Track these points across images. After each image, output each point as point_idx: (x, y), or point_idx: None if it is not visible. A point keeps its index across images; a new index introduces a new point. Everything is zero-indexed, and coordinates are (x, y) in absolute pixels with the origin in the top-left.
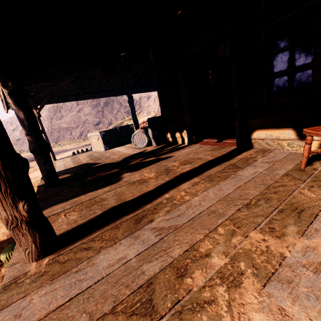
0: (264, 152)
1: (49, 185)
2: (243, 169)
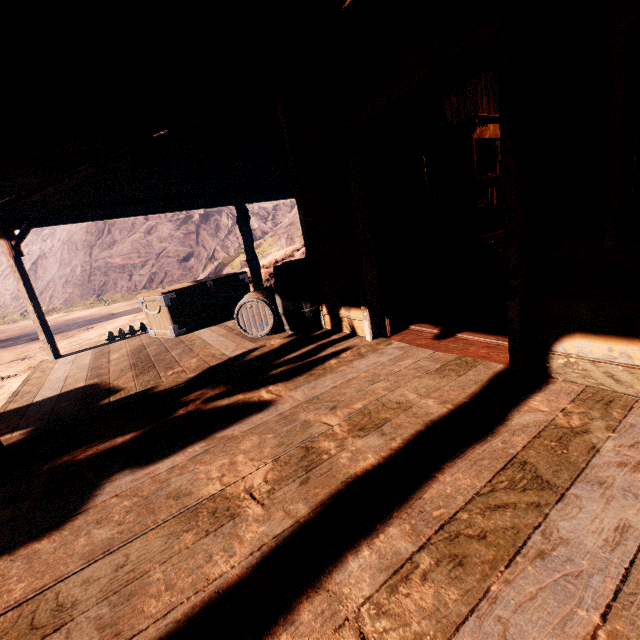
0: (605, 404)
1: None
2: (564, 501)
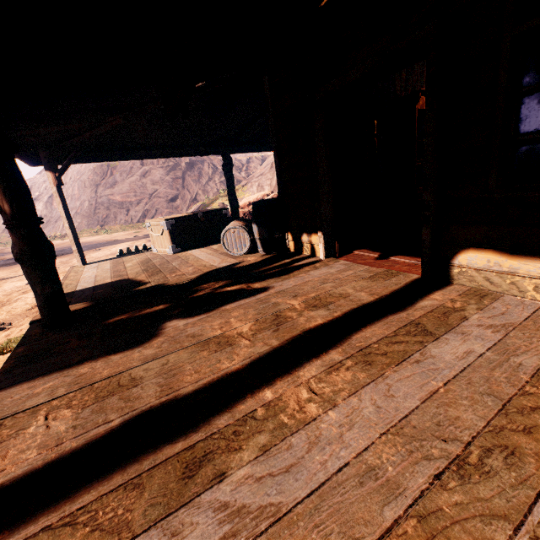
0: (480, 297)
1: (49, 324)
2: (438, 340)
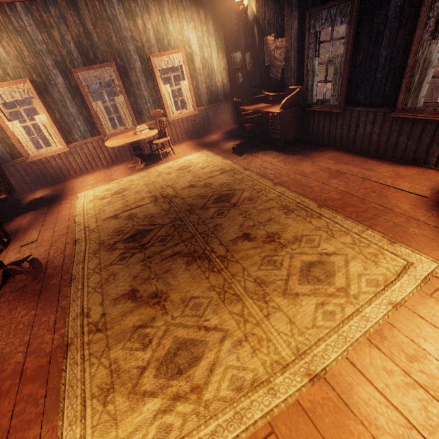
0: None
1: None
2: None
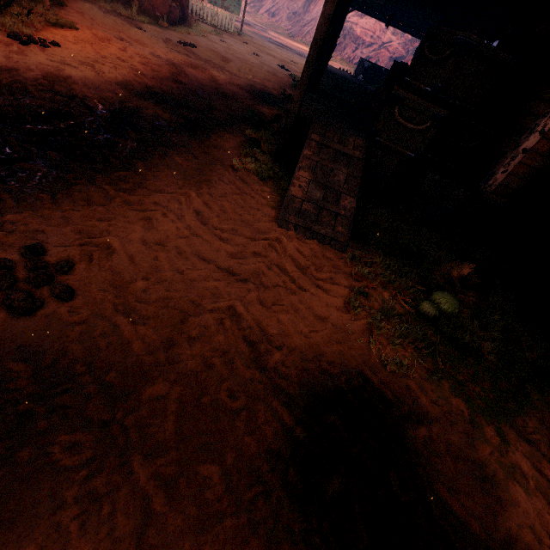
0: None
1: None
2: None
